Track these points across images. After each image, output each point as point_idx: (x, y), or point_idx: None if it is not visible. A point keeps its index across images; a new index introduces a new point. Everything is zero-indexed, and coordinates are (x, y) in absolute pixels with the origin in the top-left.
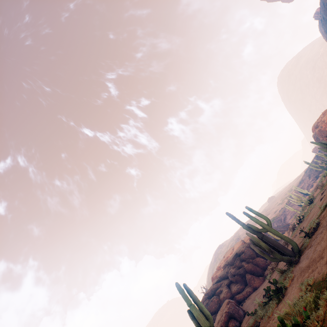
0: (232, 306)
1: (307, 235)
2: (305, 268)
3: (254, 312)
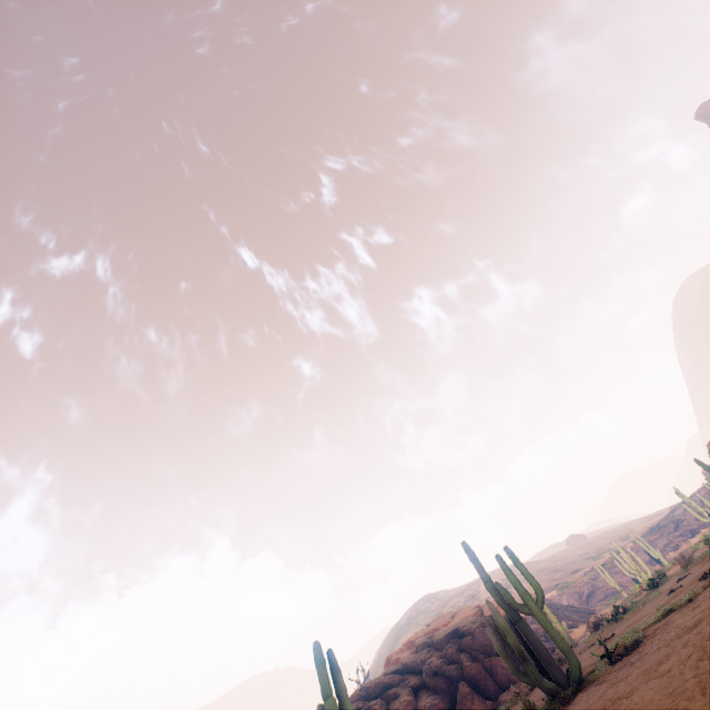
0: None
1: (608, 657)
2: None
3: None
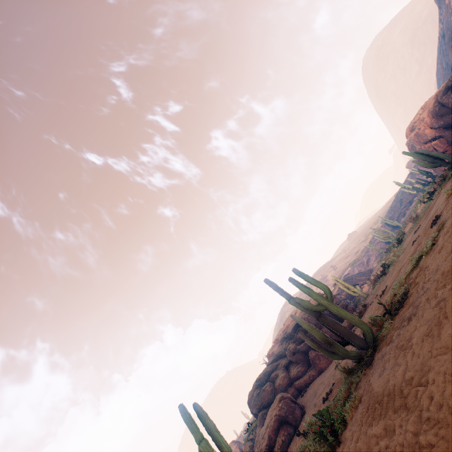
0: (286, 405)
1: (388, 313)
2: (376, 405)
3: (306, 432)
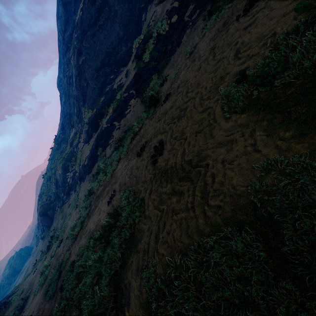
0: None
1: None
2: None
3: None
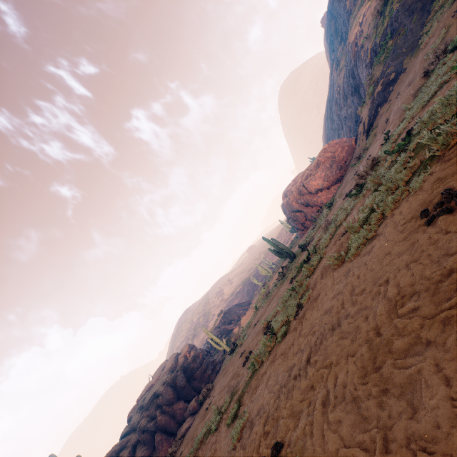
0: None
1: None
2: None
3: None
